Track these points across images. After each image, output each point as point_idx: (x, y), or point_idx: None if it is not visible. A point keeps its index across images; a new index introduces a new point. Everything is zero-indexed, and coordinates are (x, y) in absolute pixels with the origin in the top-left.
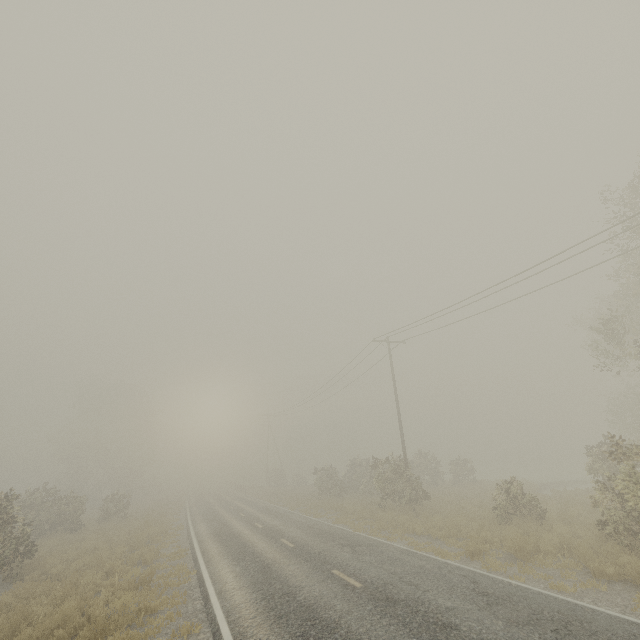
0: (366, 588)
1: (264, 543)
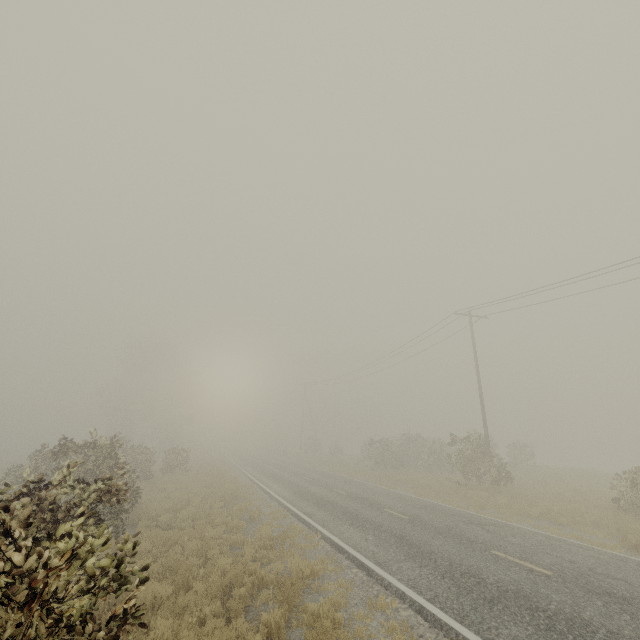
0: (563, 577)
1: (369, 511)
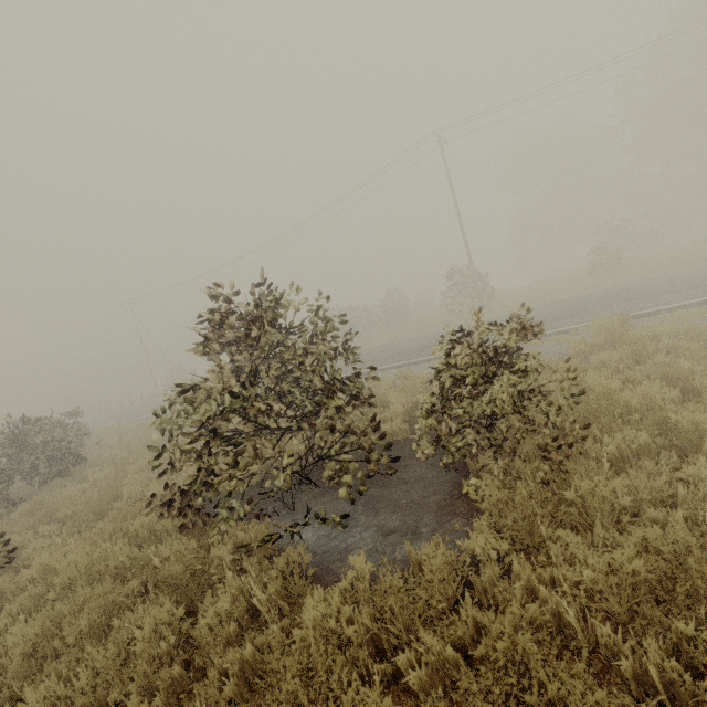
0: None
1: None
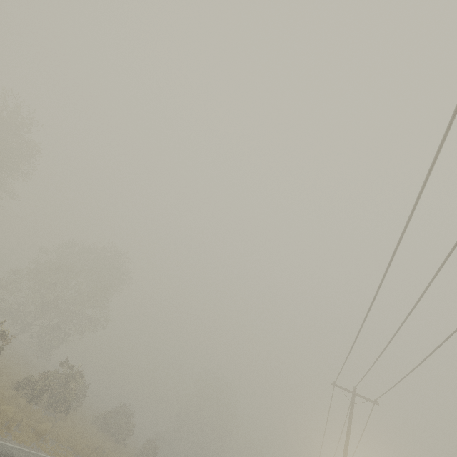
0: None
1: None
